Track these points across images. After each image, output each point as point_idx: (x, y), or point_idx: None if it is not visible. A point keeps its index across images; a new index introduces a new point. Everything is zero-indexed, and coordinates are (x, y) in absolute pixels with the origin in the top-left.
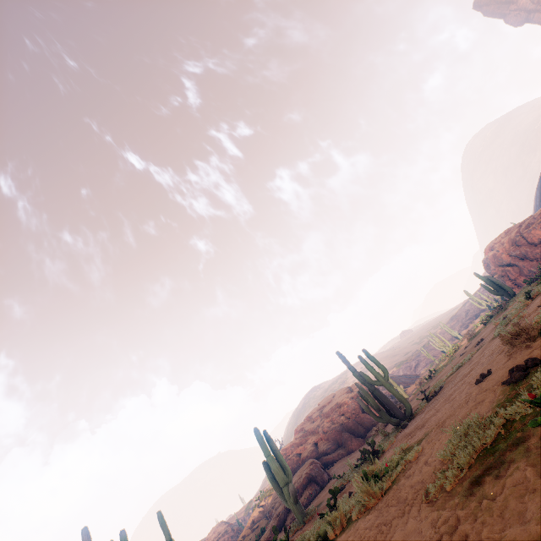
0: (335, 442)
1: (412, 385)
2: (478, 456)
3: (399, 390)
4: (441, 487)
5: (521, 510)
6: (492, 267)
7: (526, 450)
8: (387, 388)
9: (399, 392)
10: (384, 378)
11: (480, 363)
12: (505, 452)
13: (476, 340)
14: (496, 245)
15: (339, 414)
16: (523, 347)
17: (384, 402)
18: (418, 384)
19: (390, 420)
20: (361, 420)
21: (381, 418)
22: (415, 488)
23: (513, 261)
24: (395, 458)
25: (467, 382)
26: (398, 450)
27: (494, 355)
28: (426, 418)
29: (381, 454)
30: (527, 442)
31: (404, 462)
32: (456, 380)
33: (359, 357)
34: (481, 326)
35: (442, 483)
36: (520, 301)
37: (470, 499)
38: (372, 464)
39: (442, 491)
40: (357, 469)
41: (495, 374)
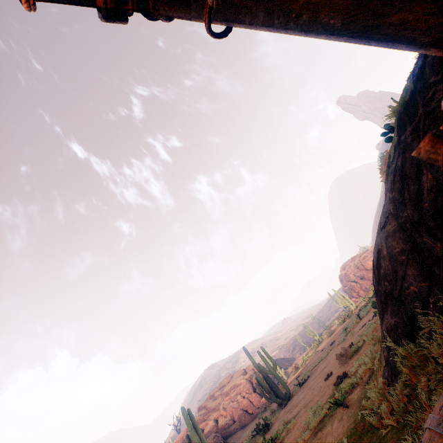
0: (232, 418)
1: (289, 368)
2: (318, 423)
3: (281, 373)
4: (303, 439)
5: (325, 441)
6: (344, 281)
7: (331, 419)
8: (275, 376)
9: (281, 374)
10: (273, 368)
11: (329, 363)
12: (326, 421)
13: (331, 339)
14: (347, 267)
15: (236, 393)
16: (346, 361)
17: (272, 387)
18: (294, 368)
19: (276, 400)
20: (253, 398)
21: (270, 398)
22: (292, 442)
23: (356, 279)
24: (281, 427)
25: (322, 377)
26: (282, 422)
27: (336, 360)
28: (298, 400)
29: (270, 426)
30: (332, 416)
31: (286, 430)
32: (317, 373)
33: (258, 352)
34: (337, 324)
35: (304, 437)
36: (354, 320)
37: (312, 441)
38: (264, 434)
39: (303, 440)
40: (254, 438)
41: (333, 376)
